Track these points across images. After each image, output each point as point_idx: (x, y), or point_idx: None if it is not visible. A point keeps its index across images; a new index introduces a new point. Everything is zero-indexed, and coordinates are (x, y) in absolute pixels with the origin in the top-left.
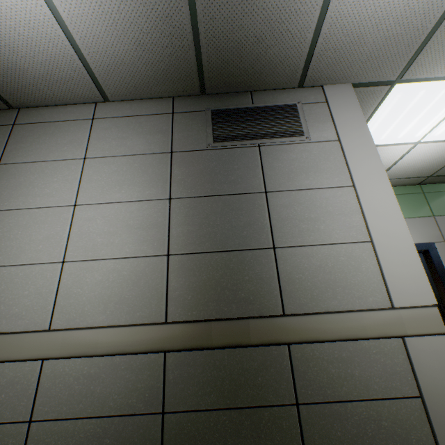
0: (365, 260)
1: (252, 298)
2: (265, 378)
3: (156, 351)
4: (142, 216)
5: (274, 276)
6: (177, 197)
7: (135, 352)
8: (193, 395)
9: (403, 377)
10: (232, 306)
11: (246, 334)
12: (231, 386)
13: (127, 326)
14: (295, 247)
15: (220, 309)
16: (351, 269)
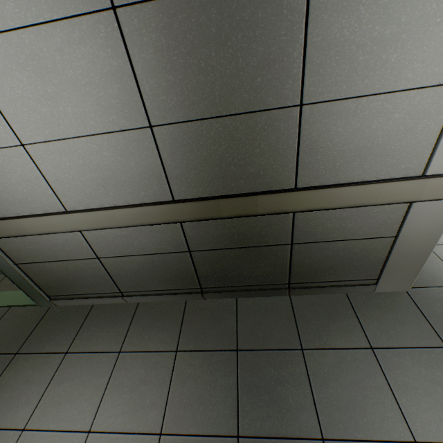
0: (430, 116)
1: (263, 173)
2: (269, 232)
3: (172, 223)
4: (82, 59)
5: (293, 147)
6: (126, 3)
7: (154, 224)
8: (210, 243)
9: (390, 226)
10: (240, 182)
11: (254, 208)
12: (239, 237)
13: (137, 207)
14: (334, 101)
15: (226, 185)
16: (401, 131)
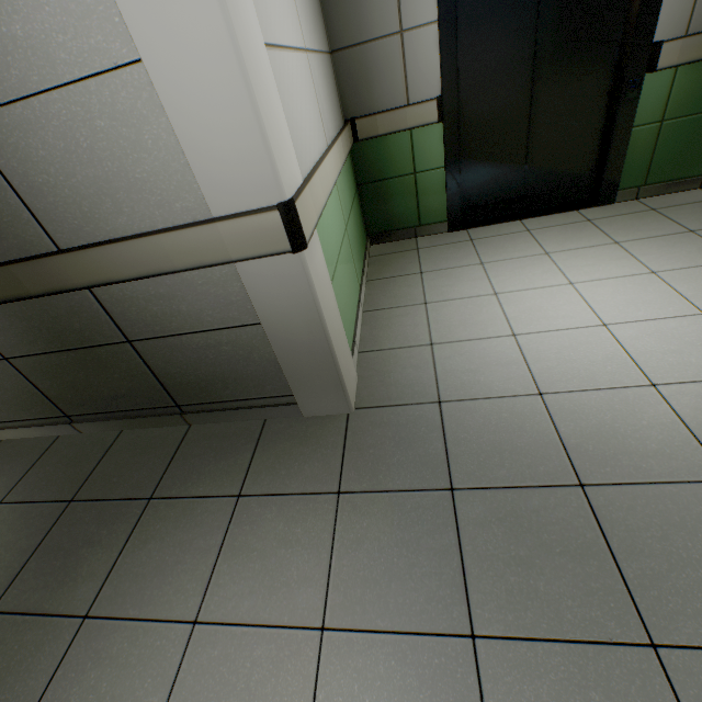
0: (147, 120)
1: None
2: (84, 324)
3: None
4: None
5: (5, 186)
6: None
7: None
8: (21, 344)
9: (242, 307)
10: None
11: (20, 286)
12: (53, 334)
13: None
14: None
15: None
16: (127, 148)
